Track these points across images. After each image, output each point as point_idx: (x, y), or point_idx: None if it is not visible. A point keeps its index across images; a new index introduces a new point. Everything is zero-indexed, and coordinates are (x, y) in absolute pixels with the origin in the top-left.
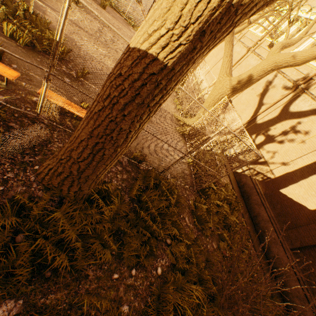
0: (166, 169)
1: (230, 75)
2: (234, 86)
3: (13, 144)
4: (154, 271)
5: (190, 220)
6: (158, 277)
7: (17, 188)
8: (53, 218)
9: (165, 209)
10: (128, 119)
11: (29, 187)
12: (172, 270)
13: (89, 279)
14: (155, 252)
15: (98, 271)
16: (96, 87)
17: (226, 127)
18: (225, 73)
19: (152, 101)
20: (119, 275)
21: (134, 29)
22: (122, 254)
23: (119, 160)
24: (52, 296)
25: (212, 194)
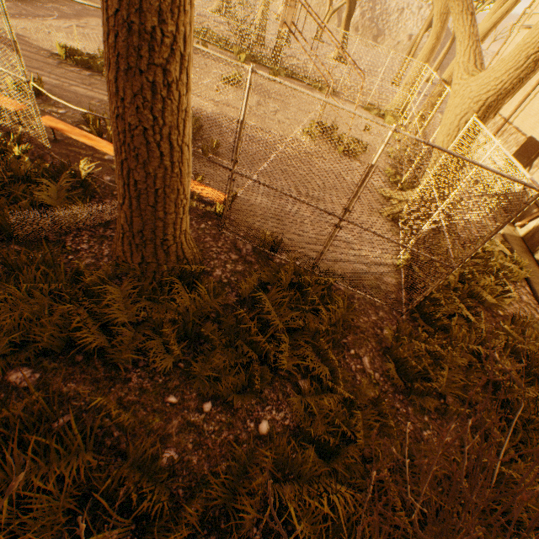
0: (318, 259)
1: (479, 71)
2: (487, 86)
3: (100, 219)
4: (252, 423)
5: (375, 365)
6: (257, 436)
7: (86, 260)
8: (102, 289)
9: (298, 320)
10: (129, 105)
11: (99, 261)
12: (296, 438)
13: (129, 386)
14: (257, 385)
15: (145, 381)
16: (229, 162)
17: (397, 130)
18: (465, 73)
19: (142, 61)
20: (179, 400)
21: (321, 92)
22: (195, 371)
23: (237, 246)
24: (73, 385)
25: (455, 327)
